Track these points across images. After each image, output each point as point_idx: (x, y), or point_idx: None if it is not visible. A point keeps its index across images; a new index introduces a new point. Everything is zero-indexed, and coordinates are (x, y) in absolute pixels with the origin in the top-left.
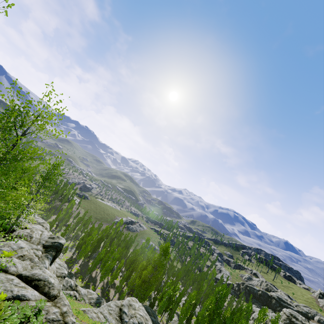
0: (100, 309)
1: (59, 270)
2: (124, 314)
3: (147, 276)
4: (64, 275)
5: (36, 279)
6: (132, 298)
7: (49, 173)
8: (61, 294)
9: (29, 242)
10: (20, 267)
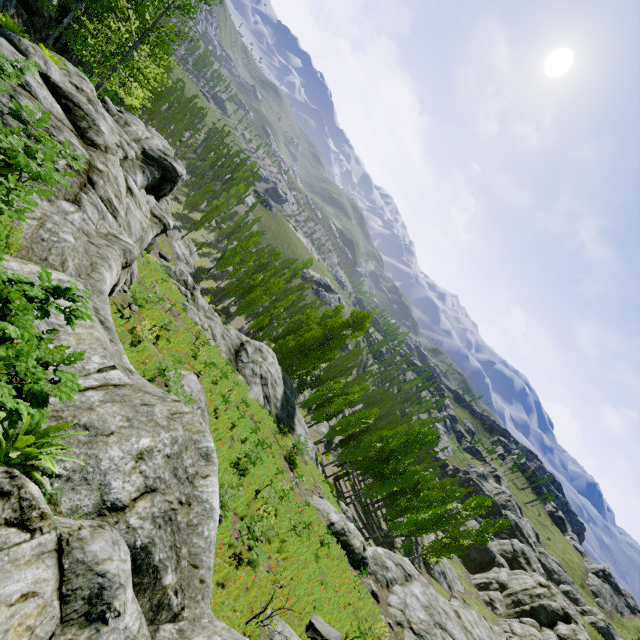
0: (211, 323)
1: (161, 211)
2: (245, 352)
3: (309, 343)
4: (165, 222)
5: (73, 102)
6: (269, 350)
7: None
8: (110, 156)
9: (120, 127)
10: (57, 78)
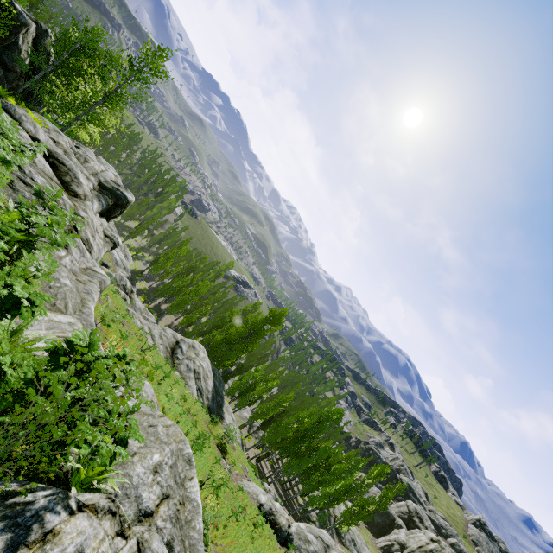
0: (150, 325)
1: (111, 231)
2: (180, 349)
3: (234, 337)
4: (115, 241)
5: (58, 160)
6: (200, 345)
7: (143, 62)
8: (87, 202)
9: (80, 164)
10: (43, 138)
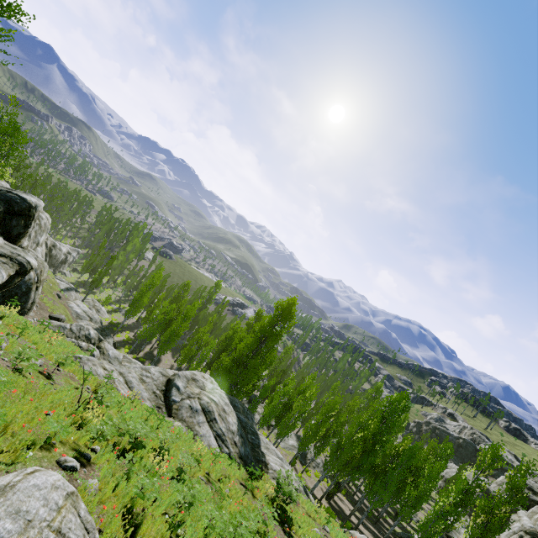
0: (122, 369)
1: (13, 250)
2: (175, 388)
3: (245, 353)
4: (21, 261)
5: None
6: (205, 375)
7: None
8: None
9: None
10: None
